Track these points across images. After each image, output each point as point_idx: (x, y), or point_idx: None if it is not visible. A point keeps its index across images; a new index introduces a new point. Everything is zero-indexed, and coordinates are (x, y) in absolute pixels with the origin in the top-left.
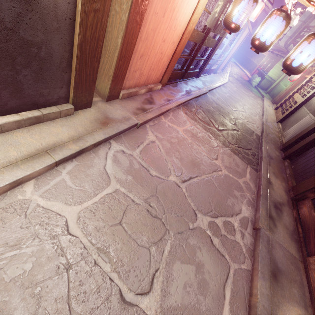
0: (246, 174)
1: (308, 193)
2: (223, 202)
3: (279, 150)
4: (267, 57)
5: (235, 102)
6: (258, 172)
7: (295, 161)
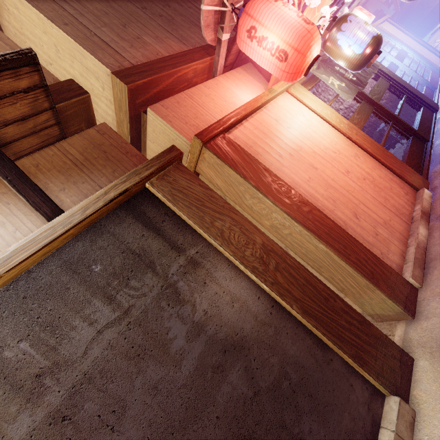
0: None
1: None
2: None
3: None
4: None
5: None
6: None
7: None
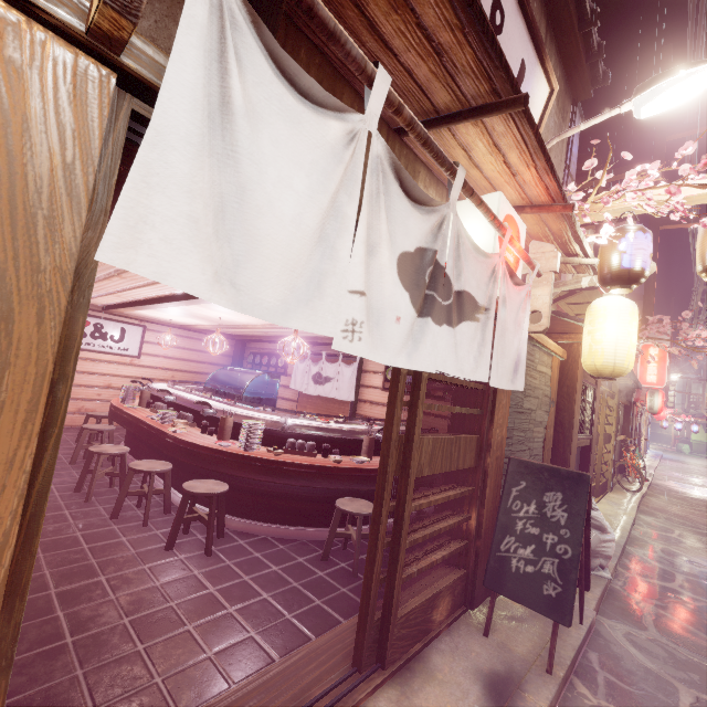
0: None
1: None
2: None
3: None
4: None
5: (683, 459)
6: None
7: None
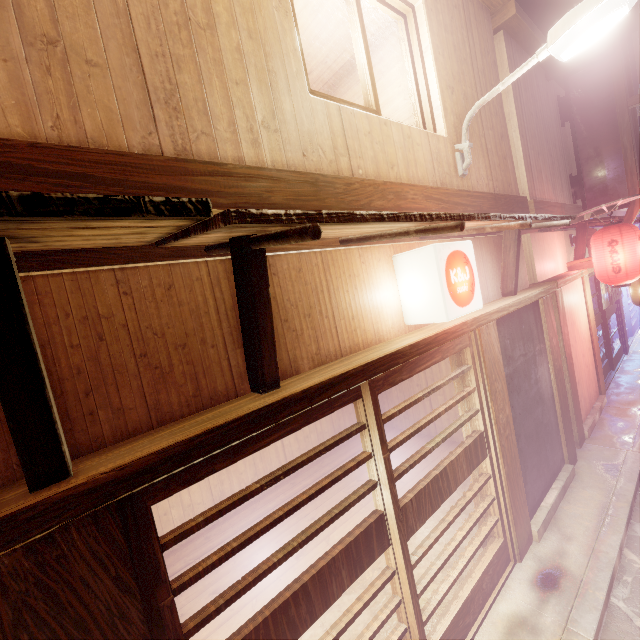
0: None
1: None
2: None
3: None
4: None
5: None
6: None
7: None
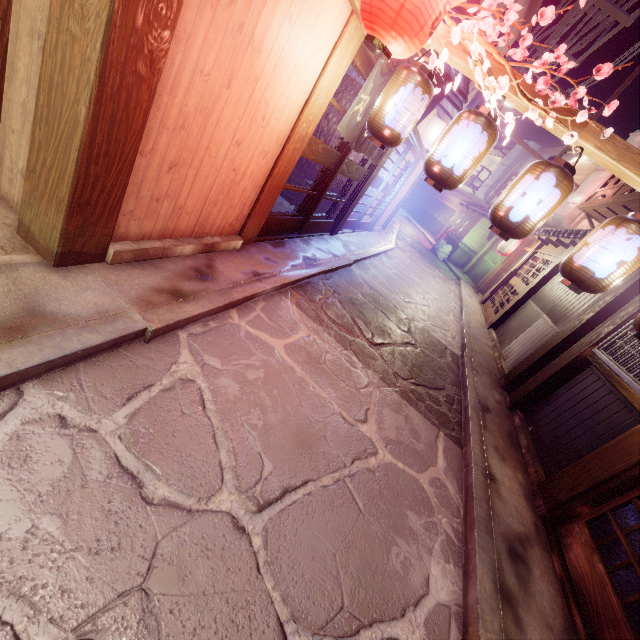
0: (437, 458)
1: (578, 504)
2: (377, 563)
3: (500, 389)
4: (459, 214)
5: (408, 285)
6: (462, 446)
7: (534, 415)
